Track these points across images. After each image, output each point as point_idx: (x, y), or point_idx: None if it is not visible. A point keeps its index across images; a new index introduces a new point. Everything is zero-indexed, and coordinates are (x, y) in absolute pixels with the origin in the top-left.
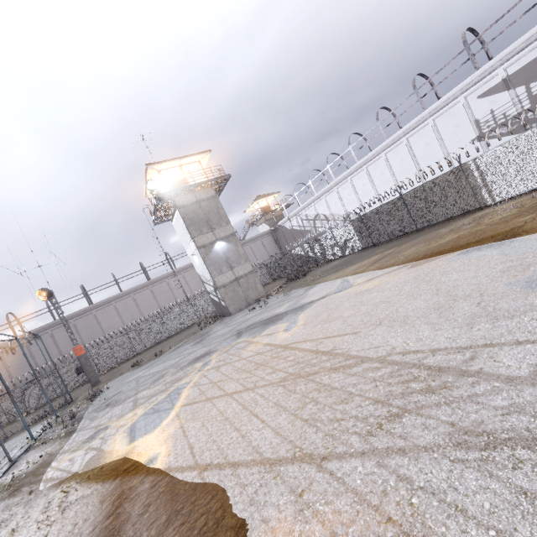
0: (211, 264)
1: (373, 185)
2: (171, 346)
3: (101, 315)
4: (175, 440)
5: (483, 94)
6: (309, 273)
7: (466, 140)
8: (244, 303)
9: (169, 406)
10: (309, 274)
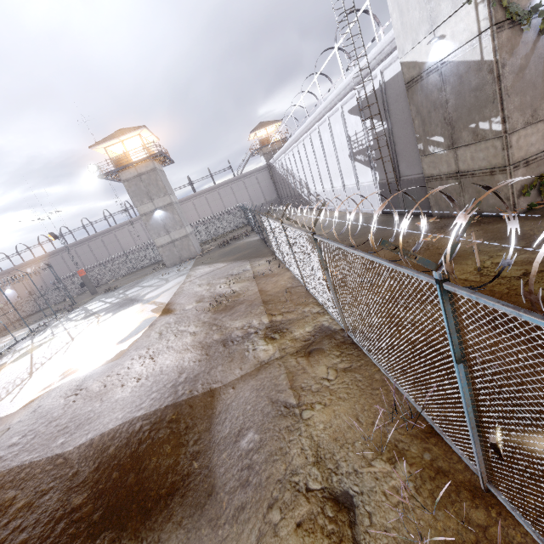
0: (152, 229)
1: (308, 161)
2: (129, 282)
3: (119, 235)
4: (3, 373)
5: (351, 110)
6: (233, 242)
7: (346, 153)
8: (178, 260)
9: (35, 350)
10: (230, 245)
